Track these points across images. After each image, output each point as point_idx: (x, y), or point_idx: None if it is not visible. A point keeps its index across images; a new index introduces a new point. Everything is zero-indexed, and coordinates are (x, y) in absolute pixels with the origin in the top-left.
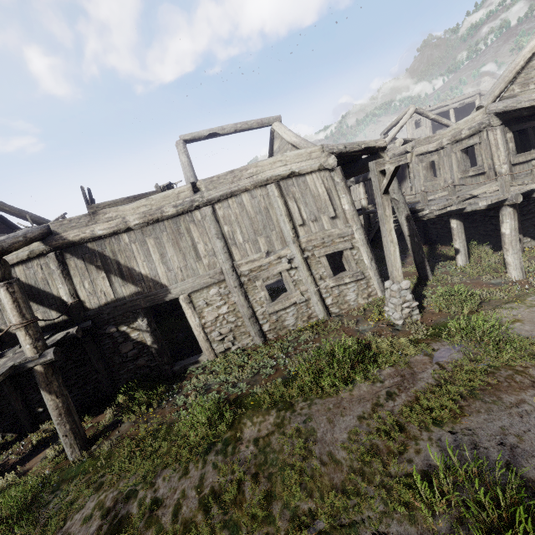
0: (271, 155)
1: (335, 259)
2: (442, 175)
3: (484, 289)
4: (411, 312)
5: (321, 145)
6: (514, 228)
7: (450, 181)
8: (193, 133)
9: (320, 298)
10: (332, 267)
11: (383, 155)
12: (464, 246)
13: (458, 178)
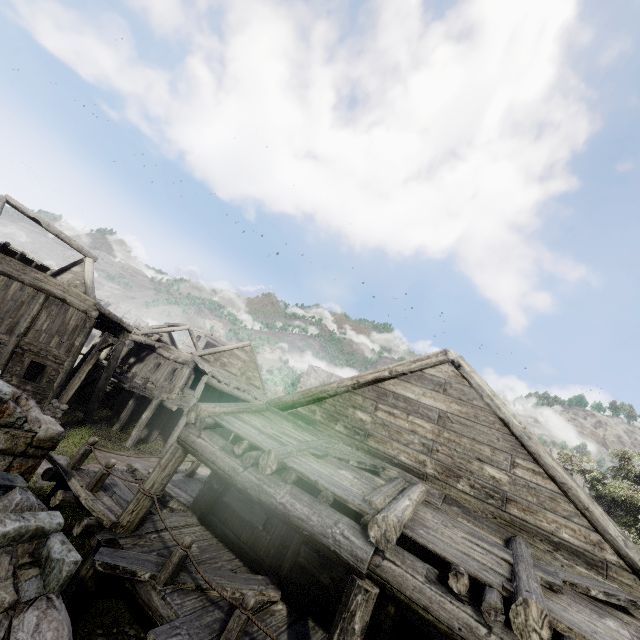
0: (66, 269)
1: (35, 372)
2: (158, 374)
3: (106, 440)
4: None
5: (97, 302)
6: (148, 417)
7: (149, 377)
8: (22, 205)
9: None
10: (26, 377)
11: (127, 335)
12: (126, 418)
13: (162, 381)
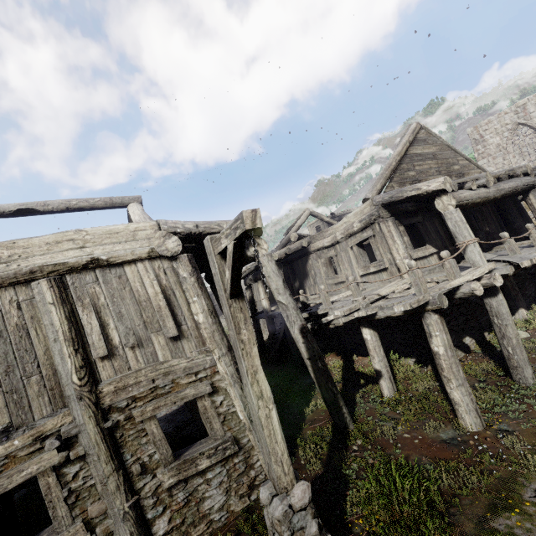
0: None
1: None
2: (343, 272)
3: (439, 463)
4: None
5: (156, 221)
6: (449, 345)
7: (351, 278)
8: None
9: (137, 525)
10: None
11: (259, 242)
12: (386, 365)
13: (360, 275)
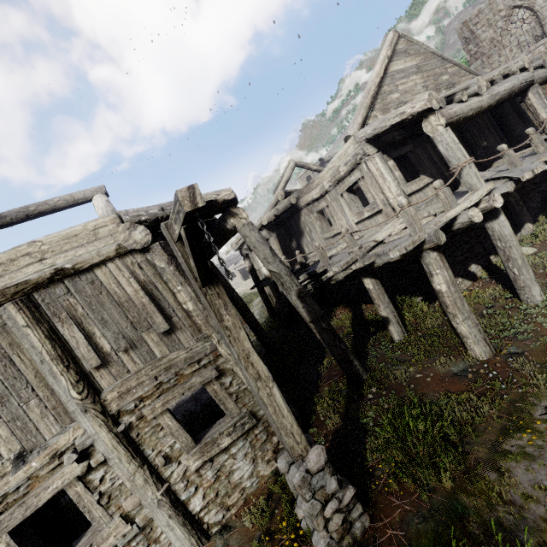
0: None
1: None
2: (338, 223)
3: (451, 397)
4: (347, 517)
5: (115, 213)
6: (451, 281)
7: (343, 229)
8: None
9: (174, 508)
10: None
11: (236, 211)
12: (392, 311)
13: (355, 222)
